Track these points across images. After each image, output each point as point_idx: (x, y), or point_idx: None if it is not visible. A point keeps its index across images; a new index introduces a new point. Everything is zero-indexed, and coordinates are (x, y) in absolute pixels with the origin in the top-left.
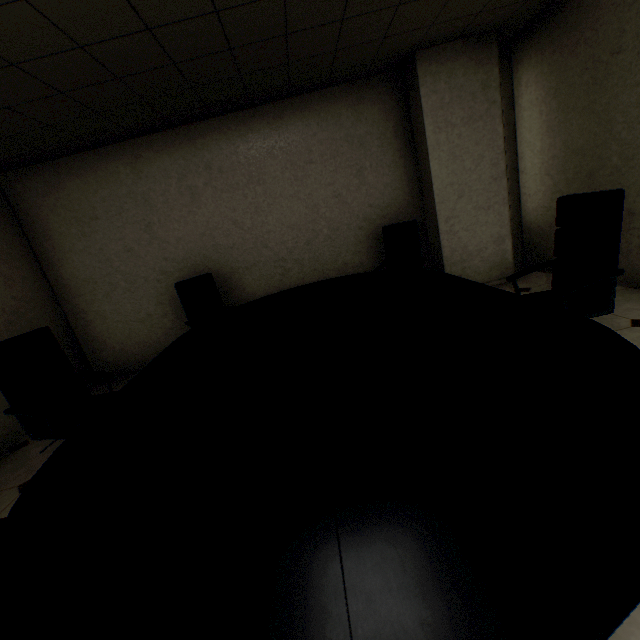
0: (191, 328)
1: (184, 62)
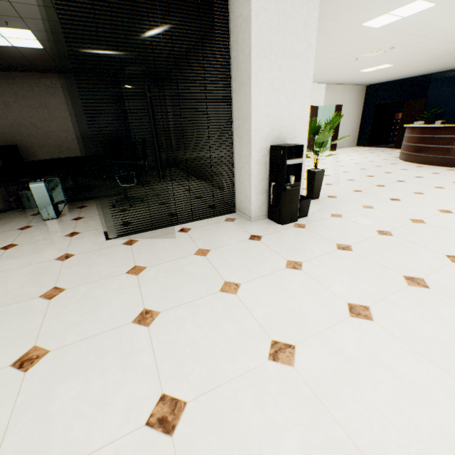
0: None
1: (6, 58)
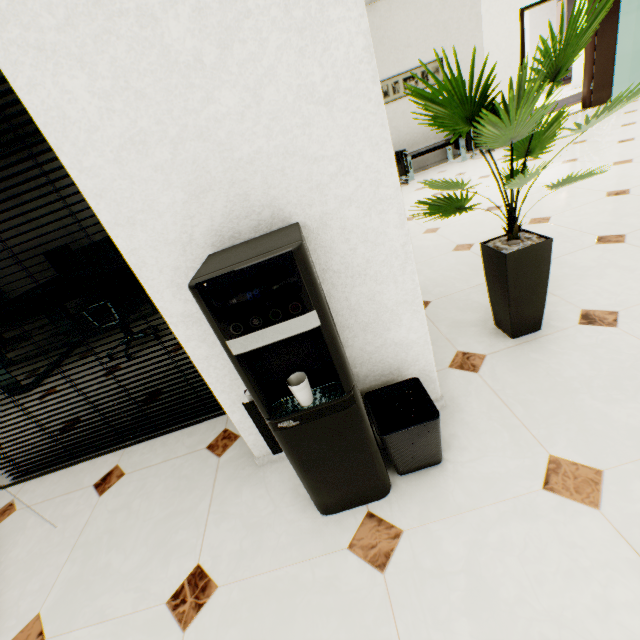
0: None
1: None
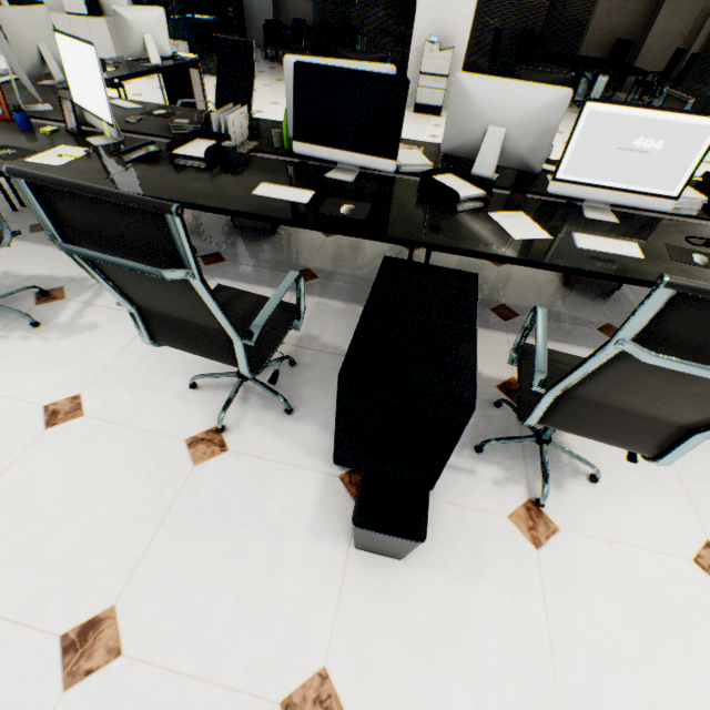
0: (516, 56)
1: None
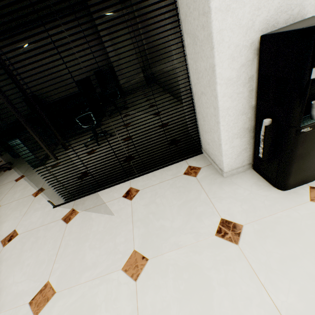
0: None
1: None
